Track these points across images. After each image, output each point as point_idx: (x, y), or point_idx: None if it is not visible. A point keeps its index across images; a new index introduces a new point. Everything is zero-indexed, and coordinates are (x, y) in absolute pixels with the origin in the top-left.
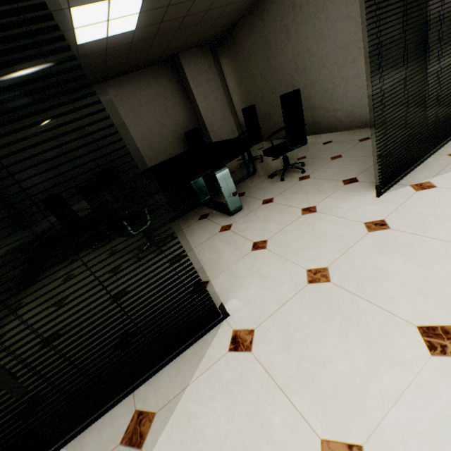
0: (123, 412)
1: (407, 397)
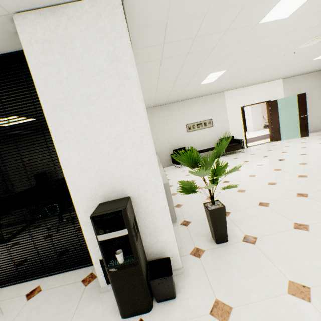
0: None
1: None
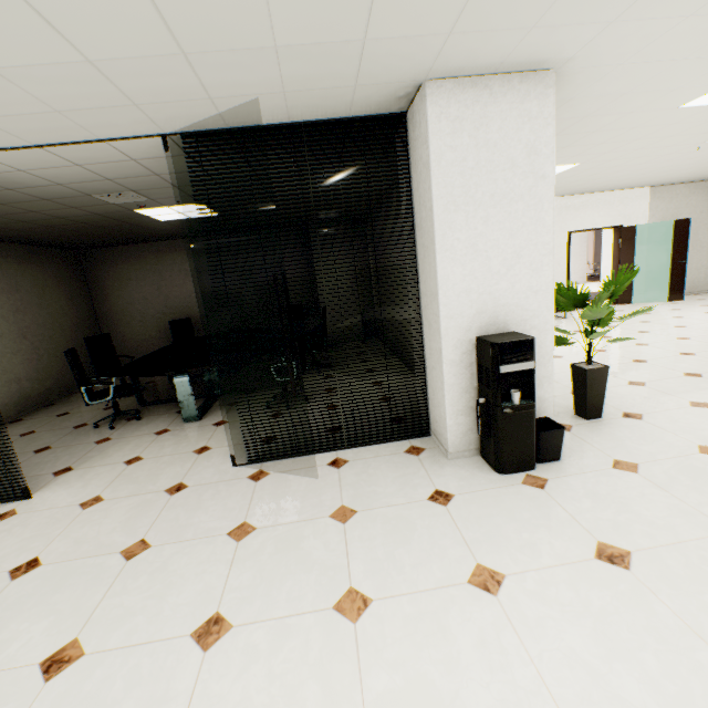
0: None
1: None
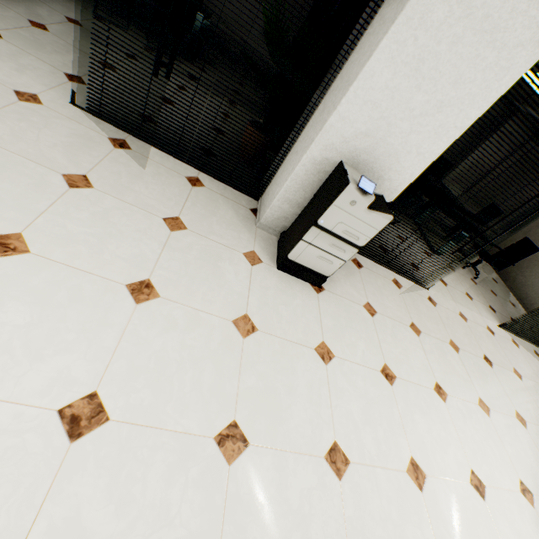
0: (390, 274)
1: (473, 355)
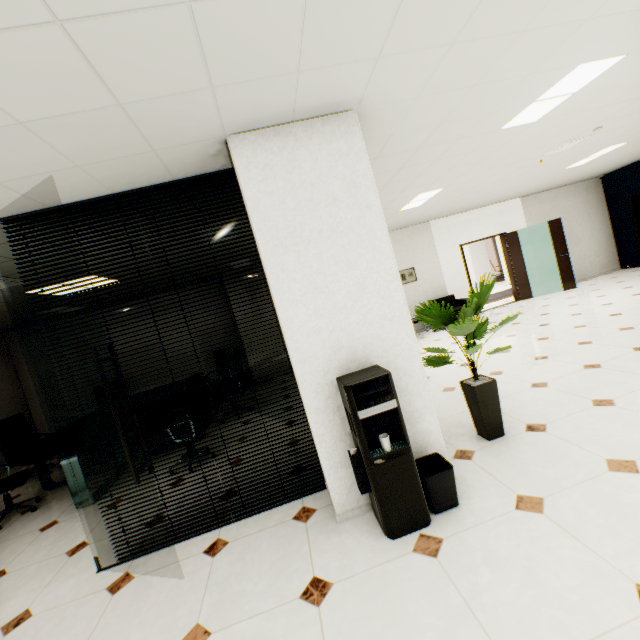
0: None
1: None
